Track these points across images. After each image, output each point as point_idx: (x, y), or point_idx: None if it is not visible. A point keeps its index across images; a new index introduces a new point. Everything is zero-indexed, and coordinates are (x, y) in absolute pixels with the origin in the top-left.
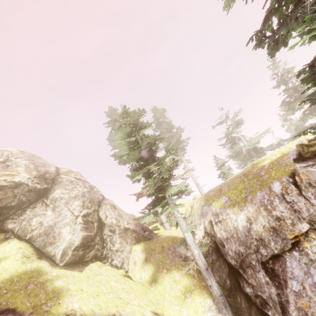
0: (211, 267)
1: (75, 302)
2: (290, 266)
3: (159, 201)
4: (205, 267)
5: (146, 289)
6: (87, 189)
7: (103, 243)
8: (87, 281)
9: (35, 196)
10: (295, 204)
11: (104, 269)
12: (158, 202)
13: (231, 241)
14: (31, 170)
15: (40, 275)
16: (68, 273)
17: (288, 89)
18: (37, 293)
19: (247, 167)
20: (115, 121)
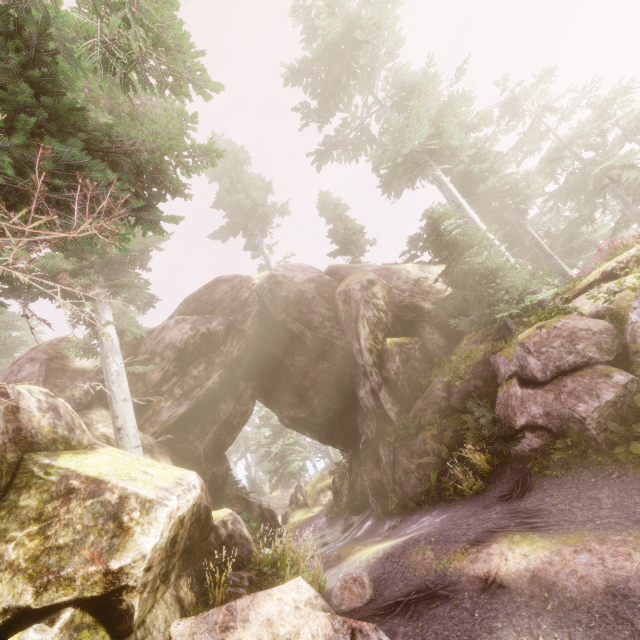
0: None
1: None
2: None
3: None
4: None
5: None
6: None
7: None
8: None
9: None
10: None
11: None
12: None
13: None
14: None
15: None
16: None
17: None
18: None
19: None
20: None
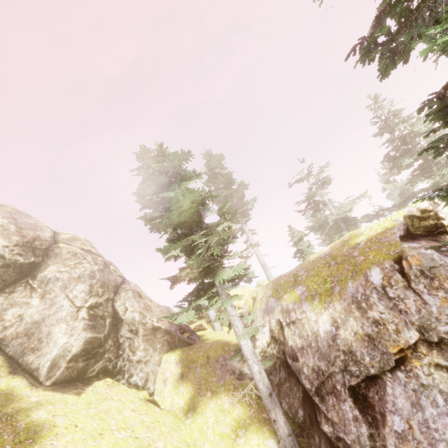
0: (277, 390)
1: (61, 447)
2: (391, 393)
3: (205, 289)
4: (268, 392)
5: (179, 422)
6: (98, 266)
7: (118, 349)
8: (86, 411)
9: (15, 275)
10: (400, 302)
11: (116, 391)
12: (204, 291)
13: (308, 352)
14: (11, 233)
15: (9, 402)
16: (57, 397)
17: (394, 139)
18: (0, 432)
19: (335, 244)
20: (148, 168)
